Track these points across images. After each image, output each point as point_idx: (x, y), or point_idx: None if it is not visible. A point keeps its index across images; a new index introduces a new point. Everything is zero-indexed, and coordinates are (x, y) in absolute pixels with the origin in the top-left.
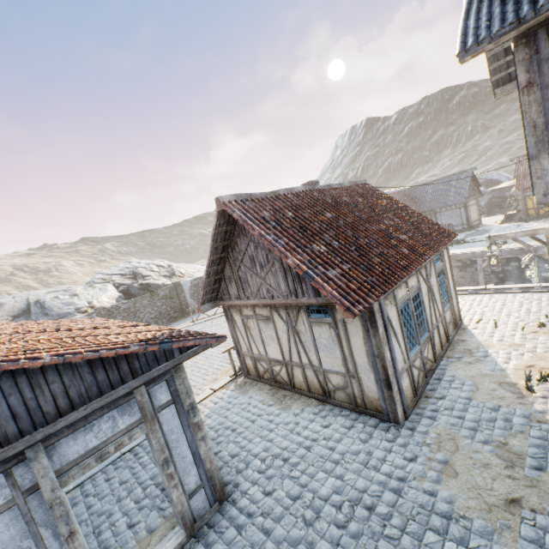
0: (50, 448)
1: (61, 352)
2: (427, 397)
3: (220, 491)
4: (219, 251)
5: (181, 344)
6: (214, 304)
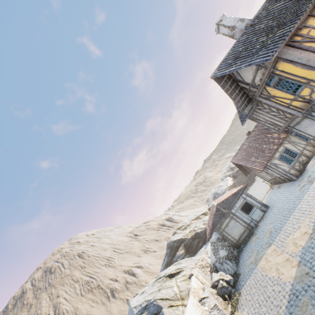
0: (235, 205)
1: (228, 195)
2: (304, 170)
3: (267, 206)
4: (239, 166)
5: (241, 188)
6: (249, 174)
